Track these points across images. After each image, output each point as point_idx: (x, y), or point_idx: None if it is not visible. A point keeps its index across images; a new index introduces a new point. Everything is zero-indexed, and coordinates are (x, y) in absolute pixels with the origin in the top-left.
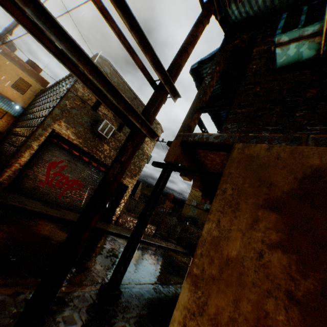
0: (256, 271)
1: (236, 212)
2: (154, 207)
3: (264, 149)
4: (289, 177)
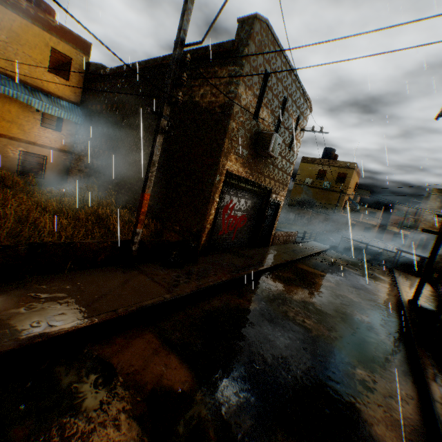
0: None
1: None
2: None
3: None
4: None
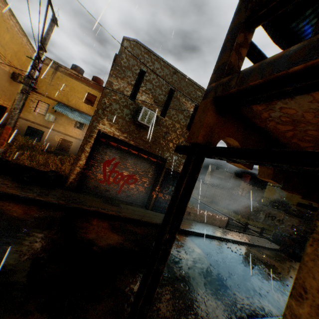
0: None
1: None
2: (177, 225)
3: None
4: None
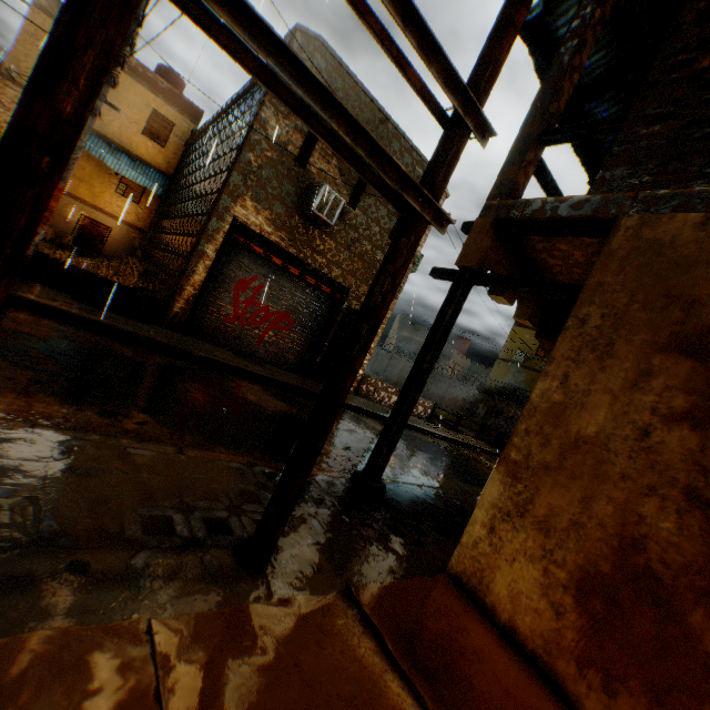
0: (630, 458)
1: (604, 360)
2: (437, 355)
3: (692, 225)
4: None
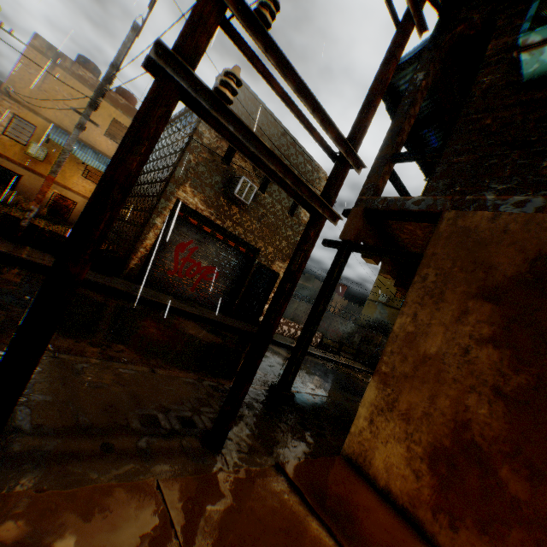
0: (458, 368)
1: (439, 304)
2: (328, 299)
3: (486, 219)
4: (516, 257)
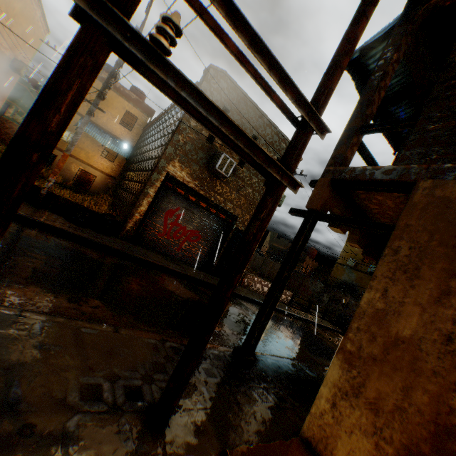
0: (438, 357)
1: (413, 280)
2: (293, 267)
3: None
4: None
